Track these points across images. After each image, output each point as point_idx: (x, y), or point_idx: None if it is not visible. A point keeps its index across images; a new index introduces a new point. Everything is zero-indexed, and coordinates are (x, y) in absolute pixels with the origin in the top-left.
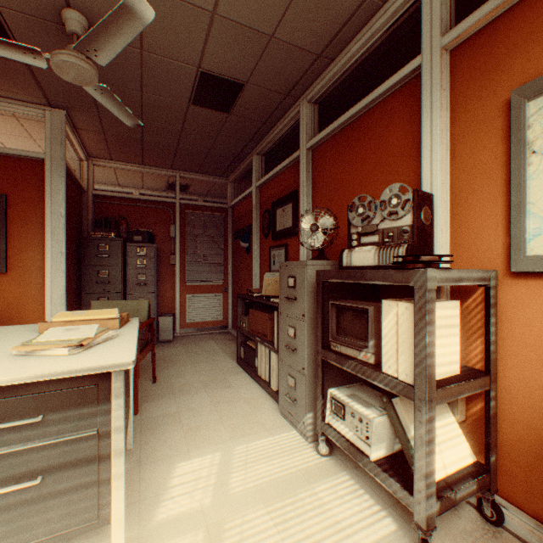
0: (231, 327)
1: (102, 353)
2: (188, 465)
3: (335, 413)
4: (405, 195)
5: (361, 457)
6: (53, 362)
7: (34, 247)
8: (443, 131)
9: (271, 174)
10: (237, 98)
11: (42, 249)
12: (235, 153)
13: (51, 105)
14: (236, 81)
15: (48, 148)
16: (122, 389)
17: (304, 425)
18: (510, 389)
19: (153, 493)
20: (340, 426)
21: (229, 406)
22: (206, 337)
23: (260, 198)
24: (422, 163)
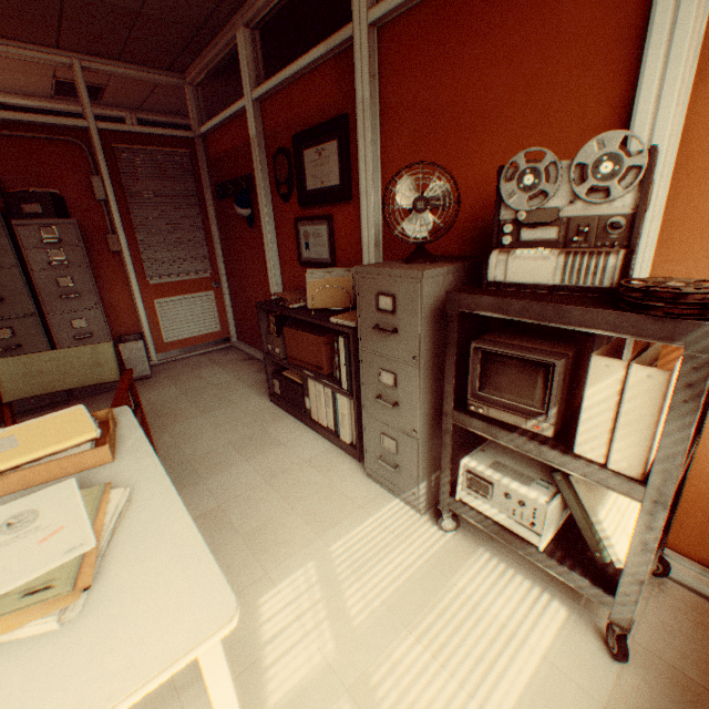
0: (236, 340)
1: (141, 591)
2: (277, 597)
3: (474, 491)
4: (634, 157)
5: (522, 546)
6: (36, 685)
7: None
8: (699, 12)
9: (287, 75)
10: None
11: None
12: (198, 20)
13: None
14: None
15: None
16: (219, 652)
17: (414, 496)
18: (707, 441)
19: (246, 661)
20: (483, 506)
21: (292, 480)
22: (203, 361)
23: (263, 125)
24: (642, 83)
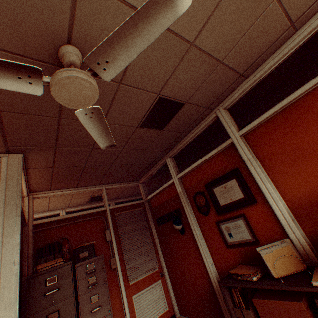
0: (178, 314)
1: None
2: None
3: None
4: None
5: None
6: None
7: None
8: None
9: (196, 164)
10: (174, 116)
11: None
12: (152, 160)
13: (8, 151)
14: (180, 102)
15: (2, 189)
16: None
17: None
18: None
19: None
20: None
21: None
22: None
23: (183, 185)
24: None
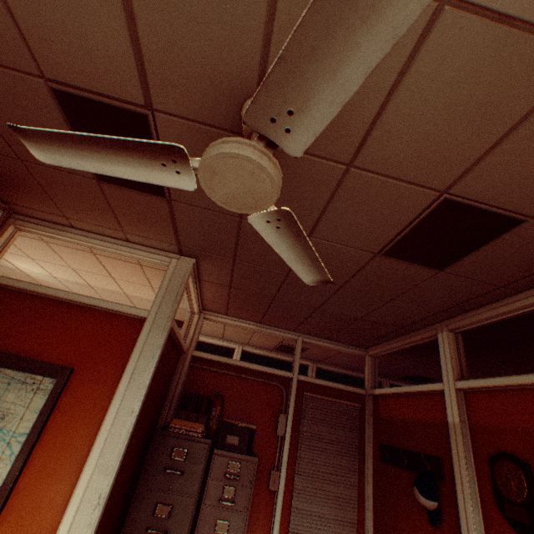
0: None
1: None
2: None
3: None
4: None
5: None
6: None
7: (64, 471)
8: None
9: (523, 379)
10: (482, 245)
11: (75, 478)
12: (401, 322)
13: (180, 252)
14: (508, 214)
15: (157, 302)
16: None
17: None
18: None
19: None
20: None
21: None
22: None
23: (467, 412)
24: None
